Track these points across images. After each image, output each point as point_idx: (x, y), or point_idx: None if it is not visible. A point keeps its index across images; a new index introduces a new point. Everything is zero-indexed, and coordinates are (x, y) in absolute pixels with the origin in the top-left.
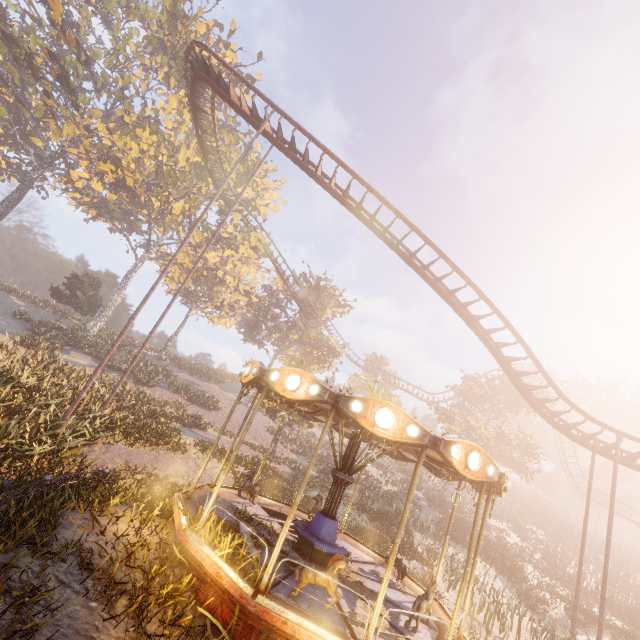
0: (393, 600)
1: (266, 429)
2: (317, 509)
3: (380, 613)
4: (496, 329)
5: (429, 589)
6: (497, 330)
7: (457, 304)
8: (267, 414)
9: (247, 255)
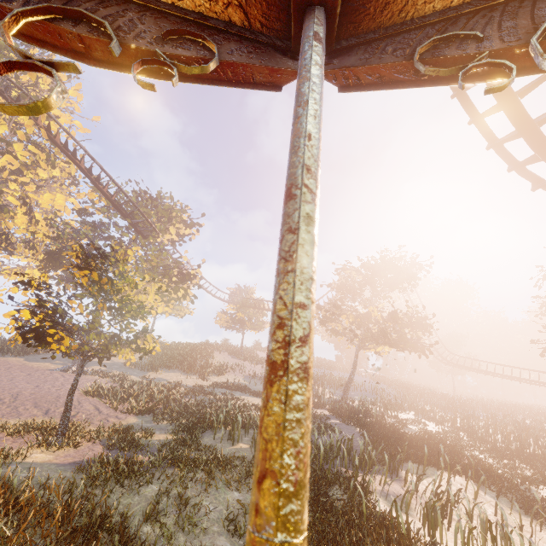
0: None
1: (83, 391)
2: None
3: None
4: None
5: None
6: None
7: None
8: (102, 374)
9: (44, 174)
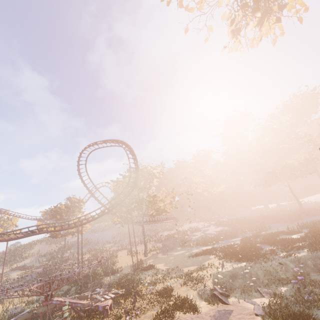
0: None
1: None
2: None
3: None
4: None
5: None
6: None
7: None
8: None
9: None
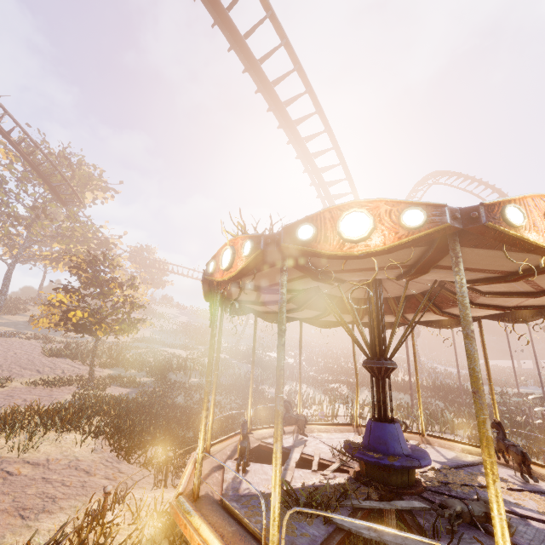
0: (450, 462)
1: (47, 354)
2: (291, 418)
3: (518, 489)
4: (345, 194)
5: (504, 432)
6: (346, 194)
7: (318, 168)
8: (26, 336)
9: None
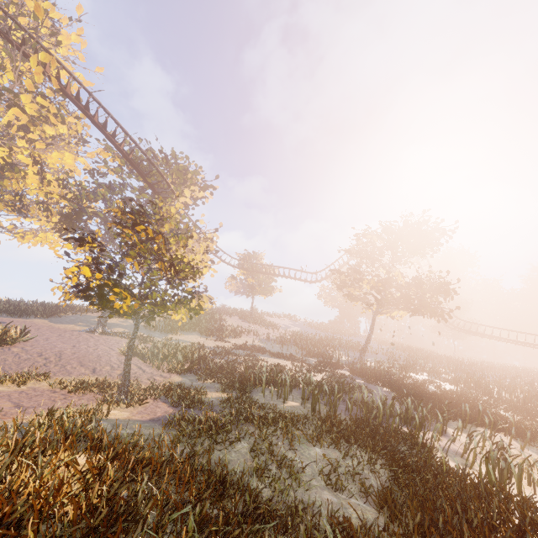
0: None
1: (121, 351)
2: None
3: None
4: None
5: None
6: None
7: None
8: (128, 336)
9: (51, 132)
